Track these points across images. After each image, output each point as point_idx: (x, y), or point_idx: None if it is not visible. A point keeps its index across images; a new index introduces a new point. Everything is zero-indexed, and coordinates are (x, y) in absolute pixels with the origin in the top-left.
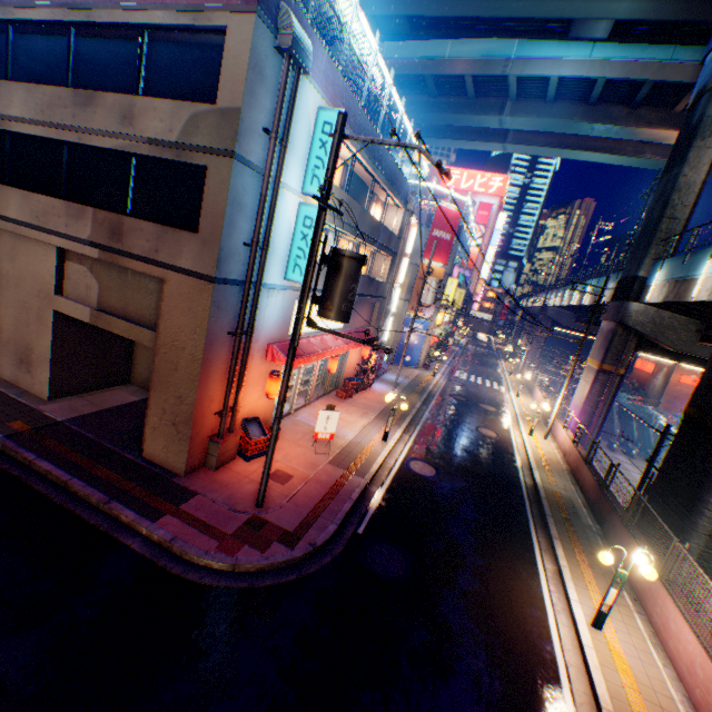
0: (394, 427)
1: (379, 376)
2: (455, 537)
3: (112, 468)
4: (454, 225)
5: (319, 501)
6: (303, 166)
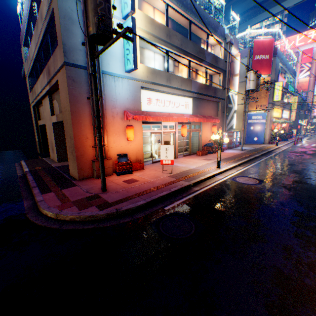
0: (230, 163)
1: (232, 148)
2: (262, 219)
3: (52, 178)
4: (269, 48)
5: (144, 190)
6: (118, 2)
